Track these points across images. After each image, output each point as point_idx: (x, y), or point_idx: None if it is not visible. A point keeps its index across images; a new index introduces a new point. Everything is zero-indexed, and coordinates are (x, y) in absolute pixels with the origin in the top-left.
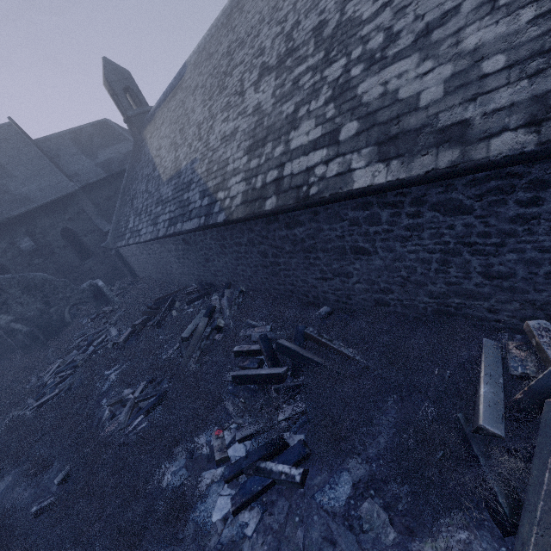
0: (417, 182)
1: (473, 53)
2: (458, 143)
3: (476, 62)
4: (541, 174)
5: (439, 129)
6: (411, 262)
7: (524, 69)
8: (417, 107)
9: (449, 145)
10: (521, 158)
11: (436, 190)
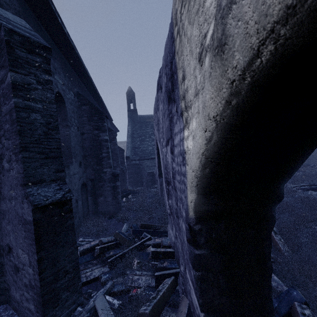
0: None
1: None
2: None
3: None
4: None
5: None
6: None
7: None
8: None
9: None
10: None
11: None
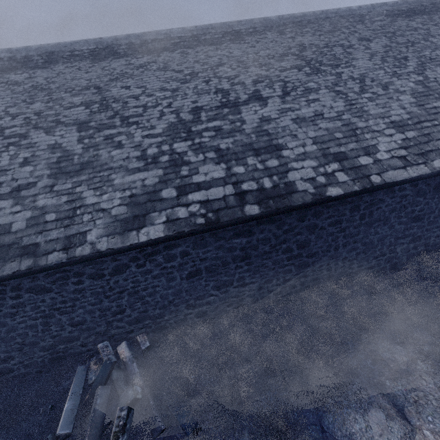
0: (9, 278)
1: (42, 209)
2: (33, 255)
3: (43, 214)
4: (78, 270)
5: (23, 246)
6: (22, 329)
7: (63, 223)
8: (10, 231)
9: (28, 256)
10: (63, 265)
11: (28, 280)
